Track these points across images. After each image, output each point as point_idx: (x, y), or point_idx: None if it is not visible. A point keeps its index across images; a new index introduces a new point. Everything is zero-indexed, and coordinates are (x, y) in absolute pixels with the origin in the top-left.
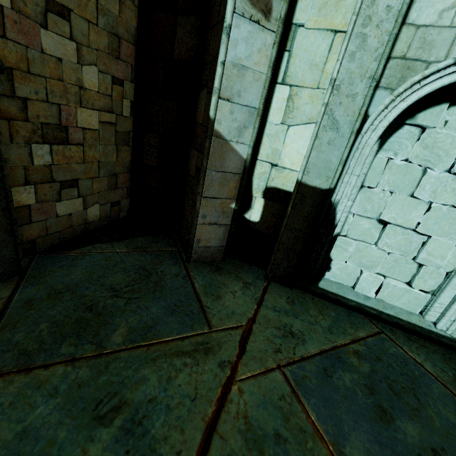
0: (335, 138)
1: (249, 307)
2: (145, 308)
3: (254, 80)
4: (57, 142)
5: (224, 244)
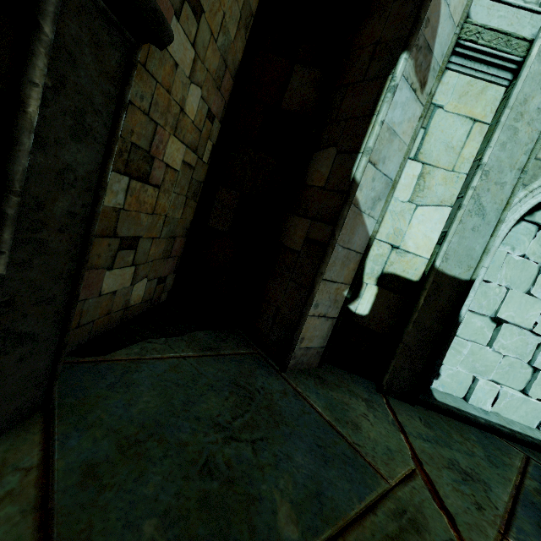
0: (480, 225)
1: (397, 438)
2: (286, 458)
3: (397, 149)
4: (137, 176)
5: (325, 344)
